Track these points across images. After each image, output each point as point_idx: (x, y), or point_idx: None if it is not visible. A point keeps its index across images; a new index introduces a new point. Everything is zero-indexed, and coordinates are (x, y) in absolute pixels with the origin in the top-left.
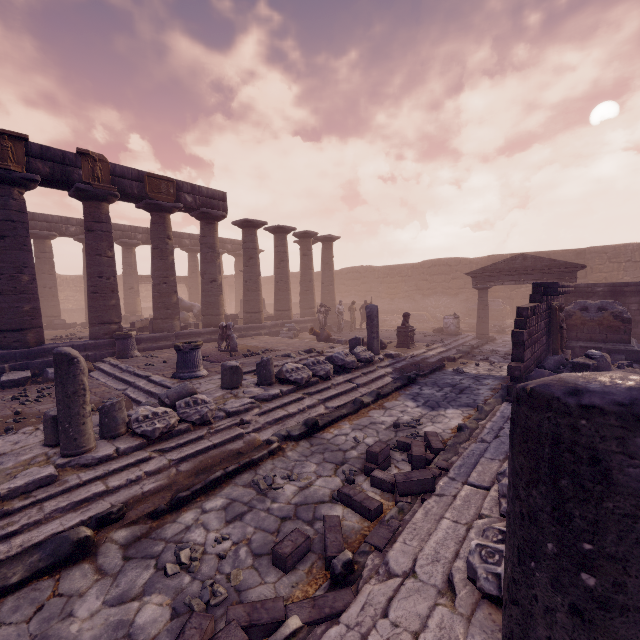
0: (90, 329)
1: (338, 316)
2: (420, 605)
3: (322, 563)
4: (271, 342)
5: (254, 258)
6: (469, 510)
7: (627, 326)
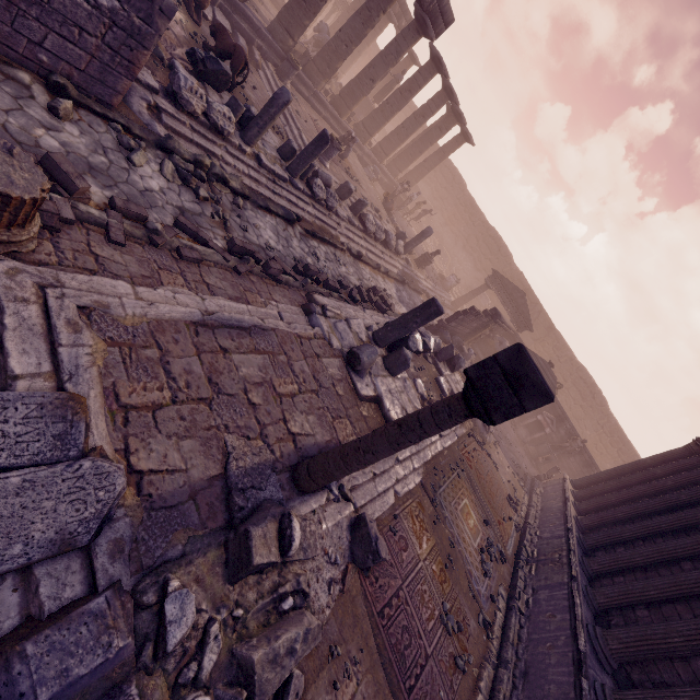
0: (275, 23)
1: (407, 200)
2: (370, 319)
3: (347, 295)
4: (360, 172)
5: (411, 94)
6: None
7: None
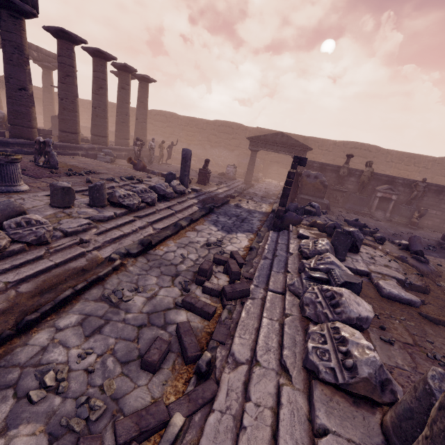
0: None
1: (150, 151)
2: (269, 386)
3: (181, 359)
4: (91, 164)
5: (71, 76)
6: (276, 310)
7: (325, 189)
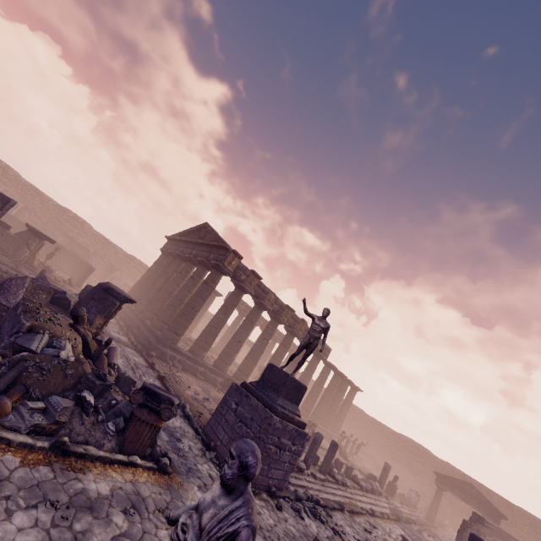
0: None
1: (347, 442)
2: None
3: None
4: None
5: (323, 383)
6: None
7: None
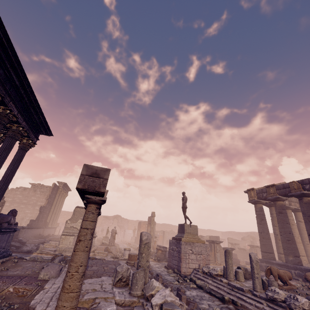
0: None
1: None
2: None
3: None
4: None
5: None
6: None
7: None
